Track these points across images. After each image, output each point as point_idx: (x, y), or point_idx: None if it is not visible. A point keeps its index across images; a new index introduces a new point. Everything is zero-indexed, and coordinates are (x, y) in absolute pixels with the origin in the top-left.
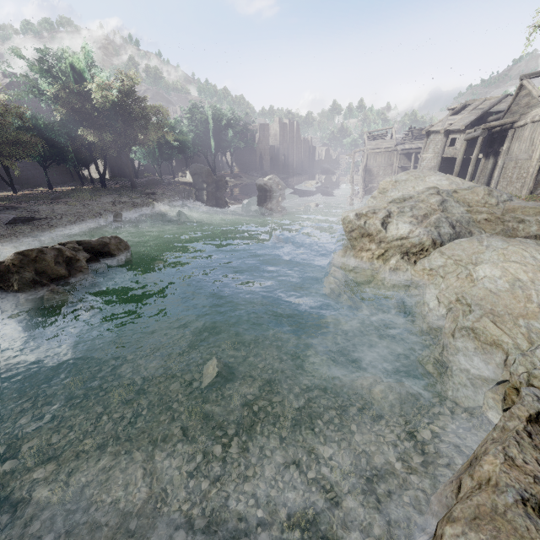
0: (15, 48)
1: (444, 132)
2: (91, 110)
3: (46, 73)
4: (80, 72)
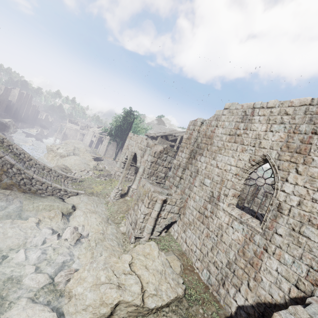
0: None
1: (93, 132)
2: None
3: None
4: None
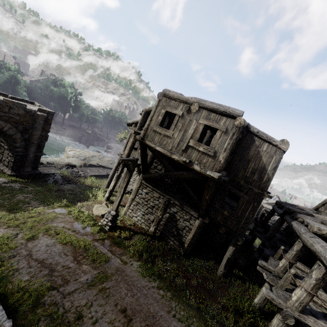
0: (47, 75)
1: None
2: (59, 98)
3: (53, 83)
4: (64, 87)
